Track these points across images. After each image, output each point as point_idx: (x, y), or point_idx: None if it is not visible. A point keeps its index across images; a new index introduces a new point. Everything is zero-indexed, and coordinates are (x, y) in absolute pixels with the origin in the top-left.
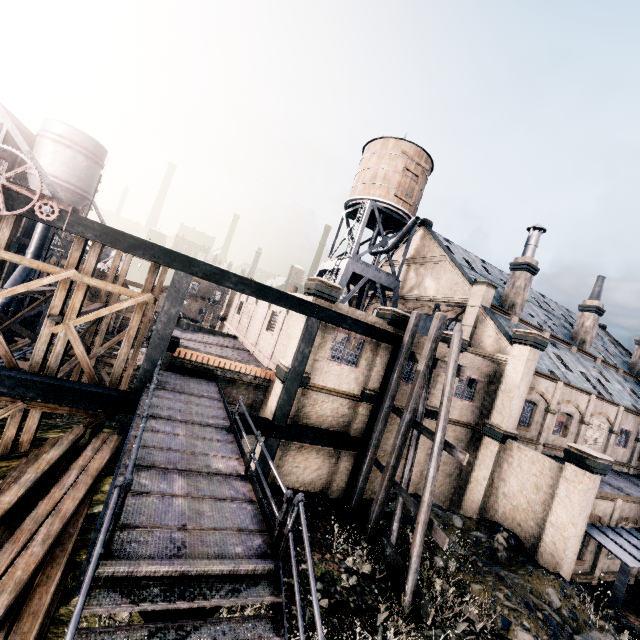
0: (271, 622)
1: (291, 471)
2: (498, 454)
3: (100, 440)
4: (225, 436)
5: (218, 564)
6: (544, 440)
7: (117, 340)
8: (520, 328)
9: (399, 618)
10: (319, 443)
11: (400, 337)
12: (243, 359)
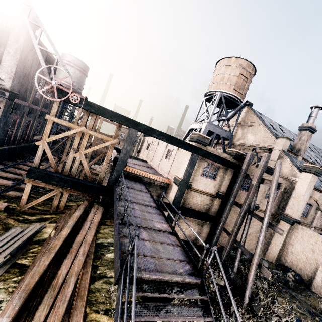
0: (203, 309)
1: (179, 230)
2: (289, 230)
3: (95, 208)
4: (156, 211)
5: (175, 277)
6: (315, 225)
7: (95, 161)
8: (303, 163)
9: (242, 310)
10: (194, 217)
11: (239, 165)
12: (153, 173)
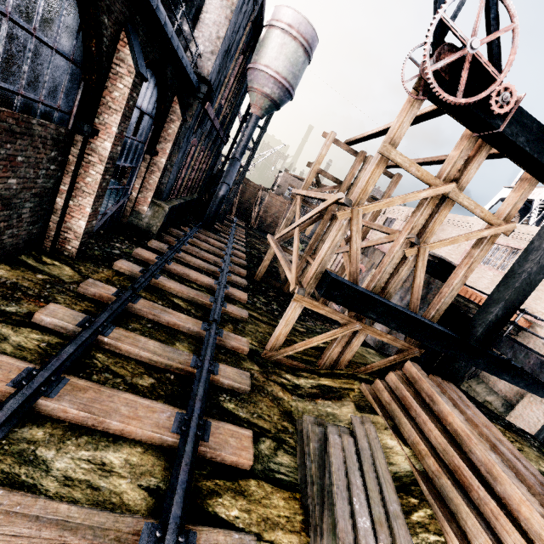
0: None
1: None
2: None
3: (448, 388)
4: None
5: None
6: None
7: None
8: None
9: None
10: None
11: None
12: None
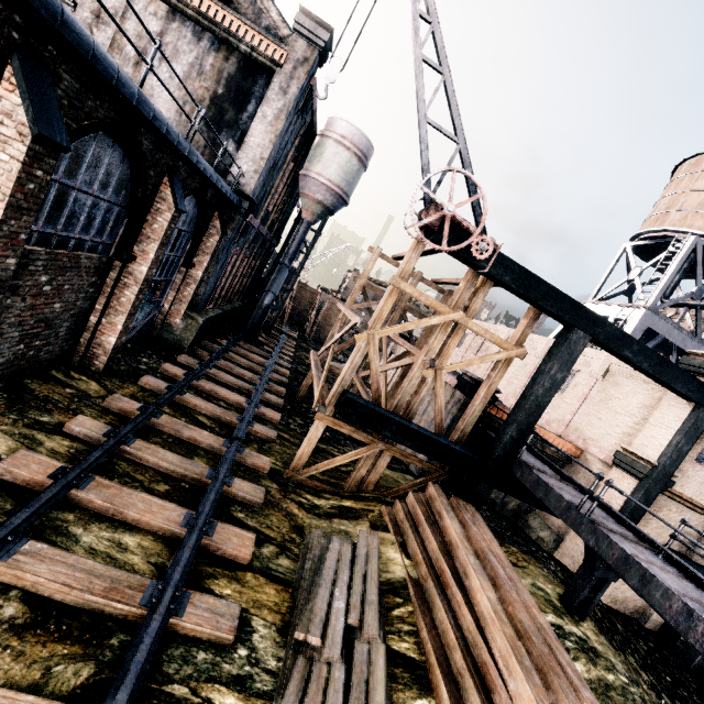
0: None
1: None
2: None
3: (465, 509)
4: (670, 566)
5: None
6: None
7: None
8: None
9: None
10: None
11: None
12: None
